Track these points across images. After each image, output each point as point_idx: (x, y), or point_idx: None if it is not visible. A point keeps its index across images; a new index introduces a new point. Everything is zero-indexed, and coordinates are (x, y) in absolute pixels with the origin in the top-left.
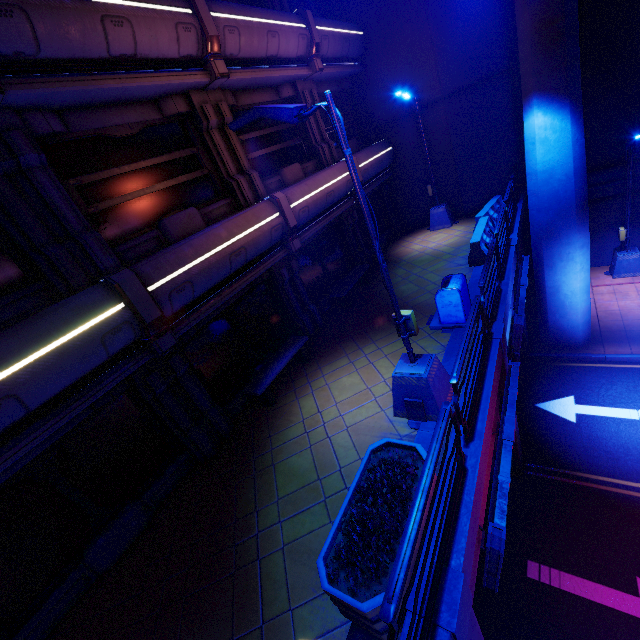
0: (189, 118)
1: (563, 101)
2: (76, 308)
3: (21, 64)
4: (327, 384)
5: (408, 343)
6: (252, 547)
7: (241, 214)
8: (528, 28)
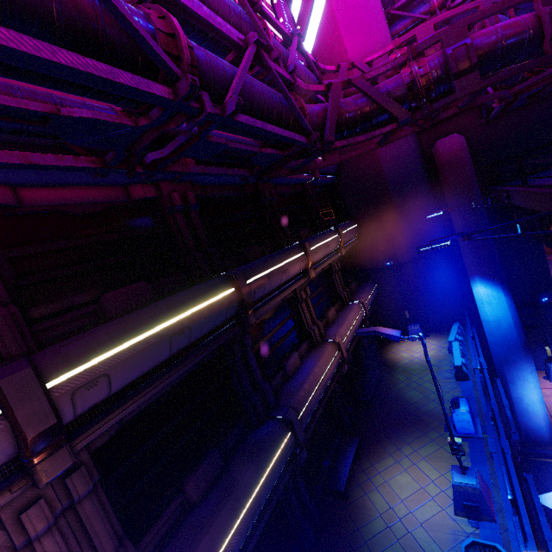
0: (290, 297)
1: (495, 281)
2: (274, 438)
3: (254, 302)
4: (386, 481)
5: (461, 461)
6: None
7: (323, 355)
8: (465, 242)
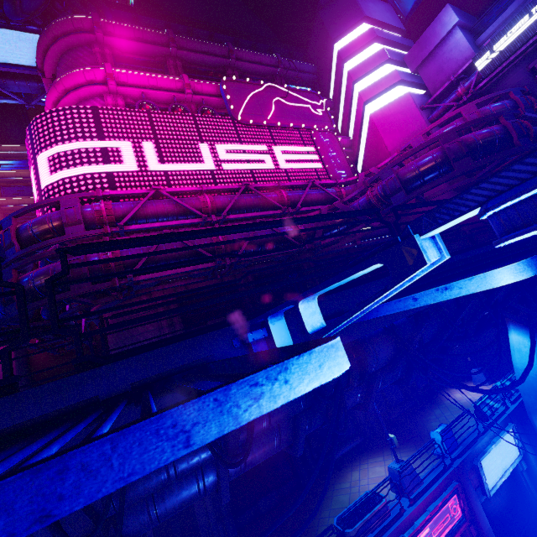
0: None
1: (528, 330)
2: None
3: None
4: (368, 468)
5: (393, 451)
6: (316, 522)
7: None
8: None
